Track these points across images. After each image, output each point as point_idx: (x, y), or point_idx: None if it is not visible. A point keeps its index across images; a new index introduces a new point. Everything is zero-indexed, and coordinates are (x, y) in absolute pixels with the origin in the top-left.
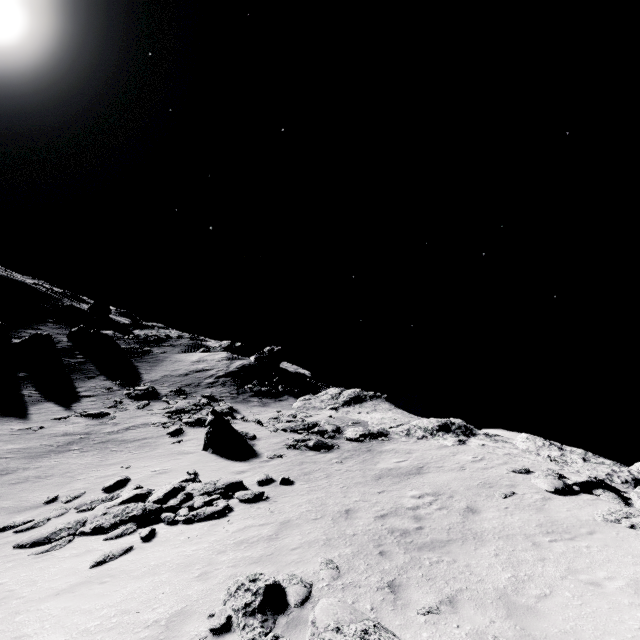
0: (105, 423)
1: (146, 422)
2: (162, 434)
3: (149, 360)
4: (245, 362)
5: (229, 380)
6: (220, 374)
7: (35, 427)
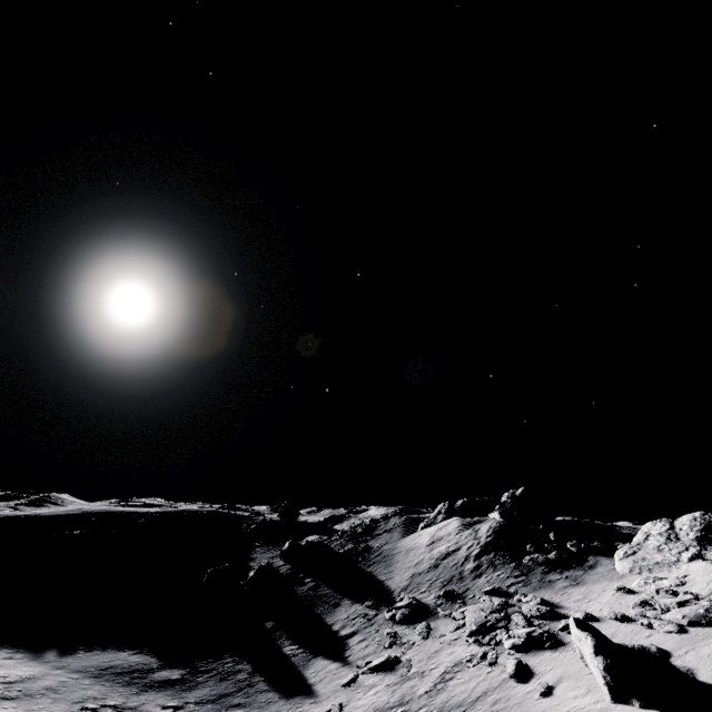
0: (407, 676)
1: (455, 660)
2: (501, 678)
3: (377, 559)
4: (492, 524)
5: (494, 557)
6: (475, 552)
7: (333, 707)
